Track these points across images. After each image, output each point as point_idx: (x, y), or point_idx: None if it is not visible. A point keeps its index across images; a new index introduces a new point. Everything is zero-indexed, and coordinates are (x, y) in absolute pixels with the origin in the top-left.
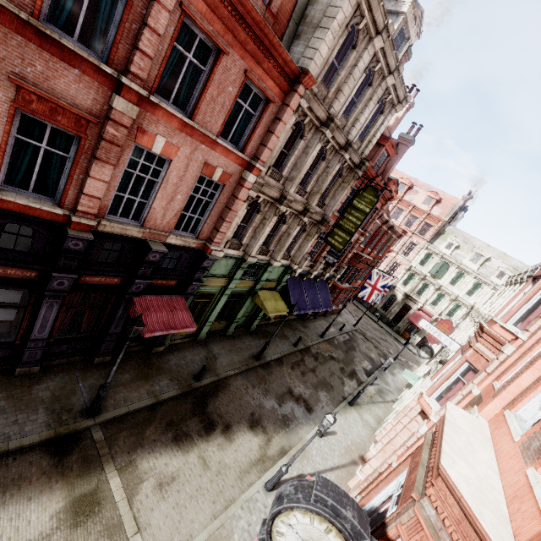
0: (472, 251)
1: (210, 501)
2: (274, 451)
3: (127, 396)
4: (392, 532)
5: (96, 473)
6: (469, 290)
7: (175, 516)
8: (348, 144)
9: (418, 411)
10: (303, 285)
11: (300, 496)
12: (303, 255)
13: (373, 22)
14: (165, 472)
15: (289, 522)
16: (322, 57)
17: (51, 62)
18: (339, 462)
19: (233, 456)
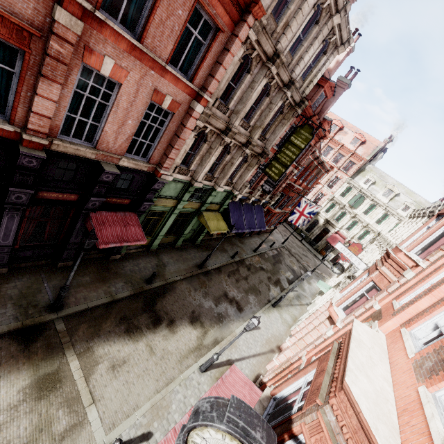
0: (385, 187)
1: (154, 379)
2: (209, 341)
3: (86, 295)
4: (296, 428)
5: (58, 357)
6: (378, 219)
7: (124, 390)
8: (291, 82)
9: (327, 315)
10: (242, 208)
11: (214, 415)
12: (243, 183)
13: None
14: (117, 357)
15: (203, 436)
16: None
17: None
18: (260, 351)
19: (175, 345)
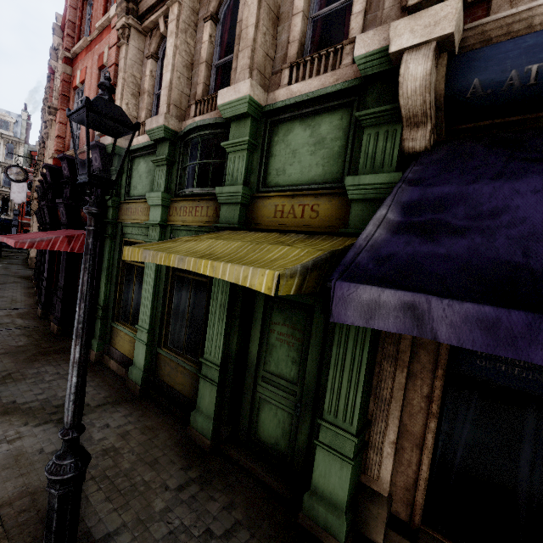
0: None
1: None
2: None
3: None
4: None
5: None
6: None
7: None
8: None
9: None
10: None
11: None
12: None
13: None
14: None
15: None
16: None
17: None
18: None
19: None
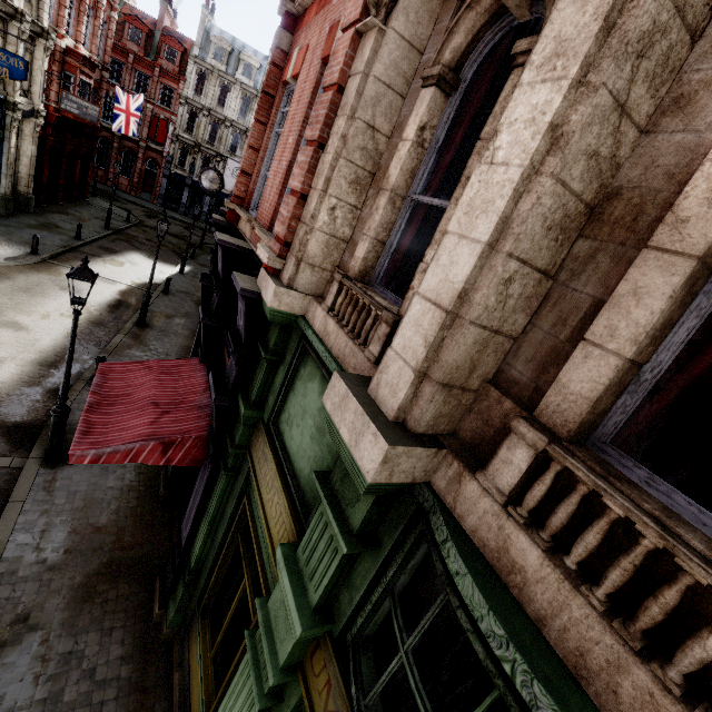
0: None
1: None
2: None
3: (50, 506)
4: None
5: None
6: None
7: None
8: None
9: None
10: None
11: None
12: None
13: None
14: None
15: None
16: None
17: None
18: None
19: None
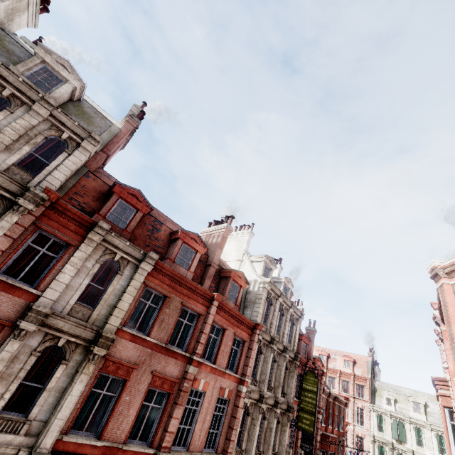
0: (408, 401)
1: None
2: None
3: None
4: None
5: None
6: (438, 447)
7: None
8: (285, 348)
9: None
10: None
11: None
12: (285, 449)
13: (275, 294)
14: None
15: None
16: (261, 314)
17: (167, 359)
18: None
19: None
